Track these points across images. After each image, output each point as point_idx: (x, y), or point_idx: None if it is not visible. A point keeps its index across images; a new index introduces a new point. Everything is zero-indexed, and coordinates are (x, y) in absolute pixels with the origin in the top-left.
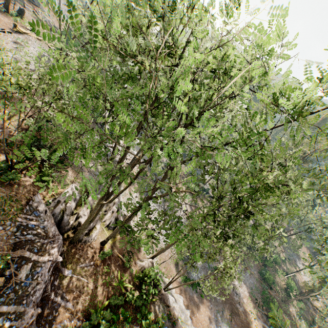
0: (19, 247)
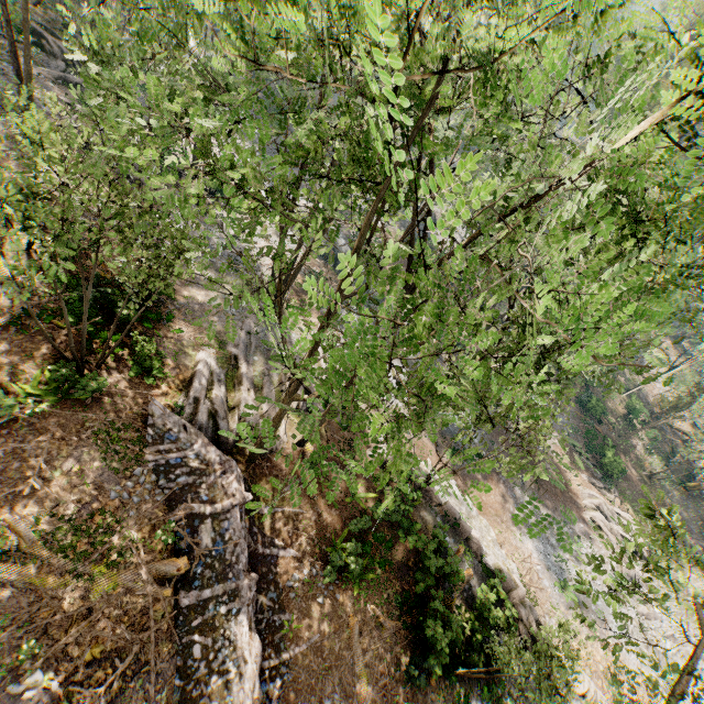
0: (177, 502)
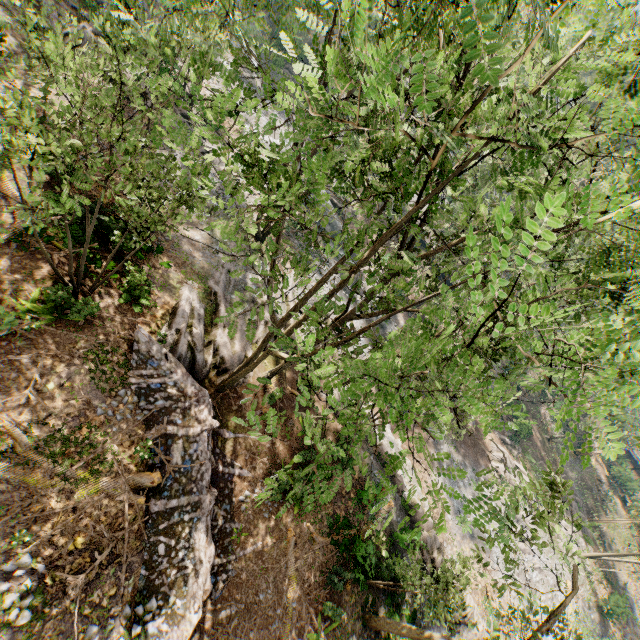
0: (154, 423)
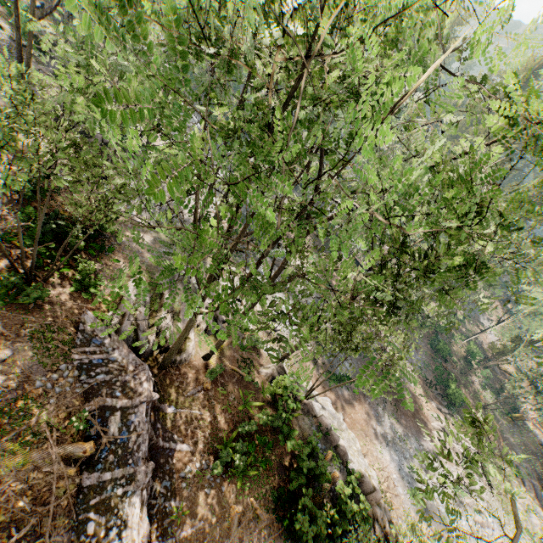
0: (93, 396)
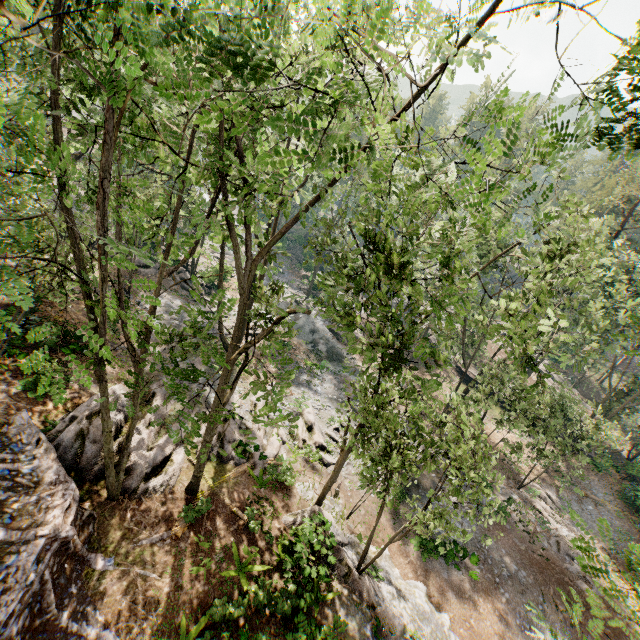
0: None
